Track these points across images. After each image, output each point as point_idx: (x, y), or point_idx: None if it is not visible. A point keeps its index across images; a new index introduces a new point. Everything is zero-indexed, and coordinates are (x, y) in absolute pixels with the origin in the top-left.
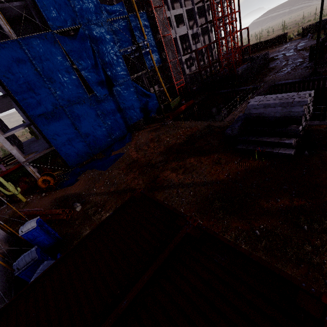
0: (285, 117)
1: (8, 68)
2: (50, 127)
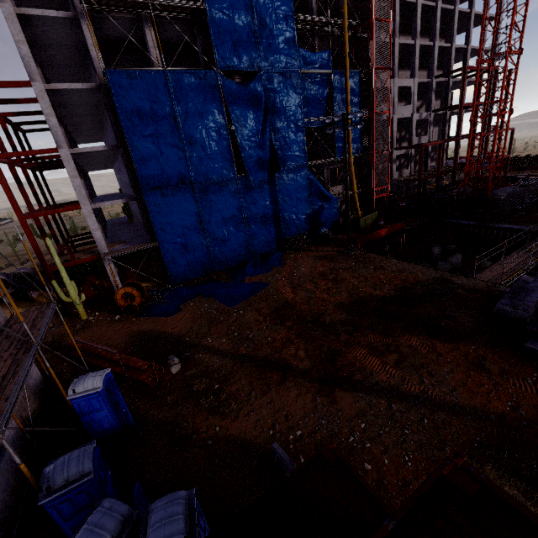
0: None
1: (138, 108)
2: (163, 211)
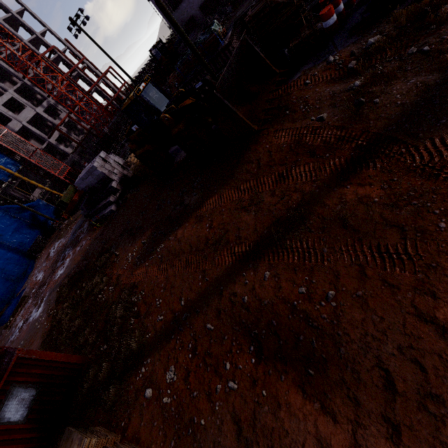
0: (101, 180)
1: None
2: None
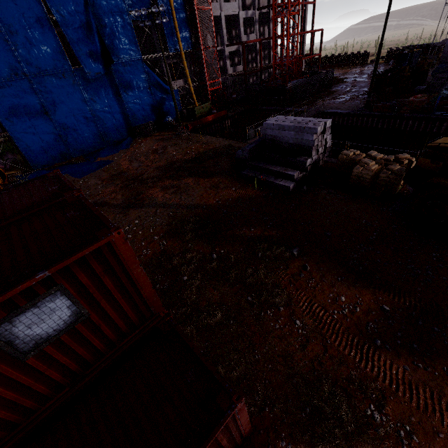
0: (298, 146)
1: None
2: (3, 102)
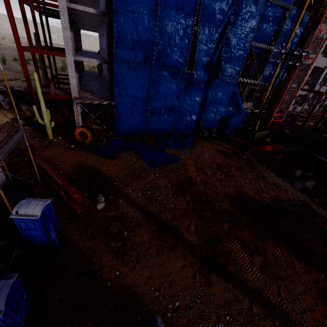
0: None
1: None
2: (124, 80)
